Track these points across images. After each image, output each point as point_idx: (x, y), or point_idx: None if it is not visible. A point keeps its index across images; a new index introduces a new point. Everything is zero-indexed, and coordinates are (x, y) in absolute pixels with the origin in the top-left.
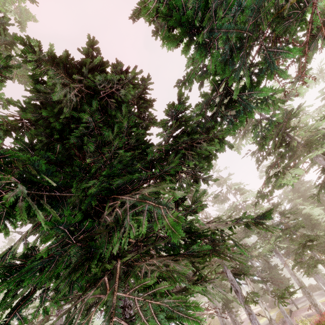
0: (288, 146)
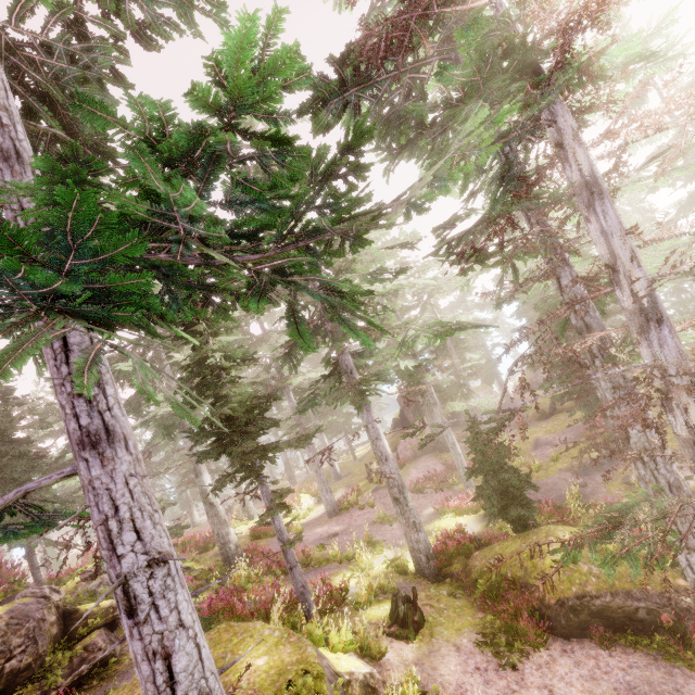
0: None
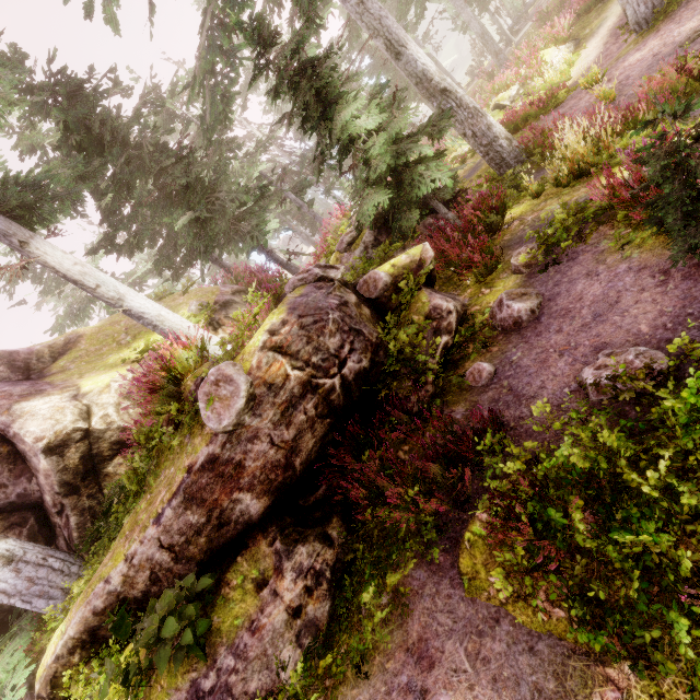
0: None
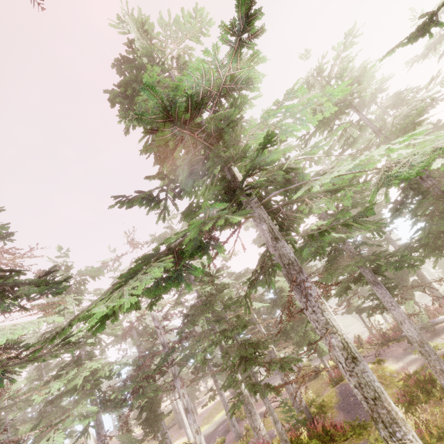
0: (234, 192)
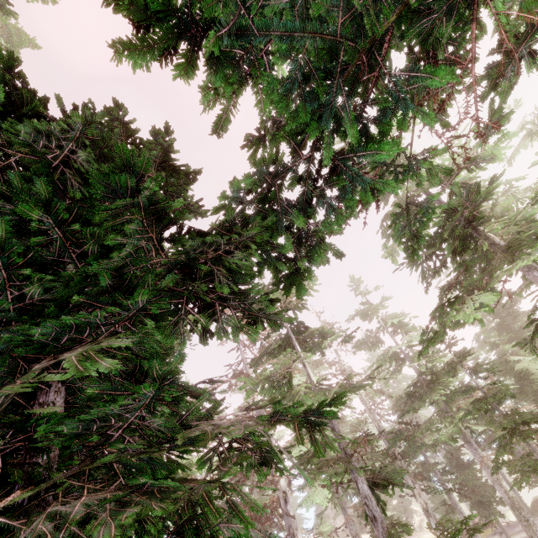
0: (478, 251)
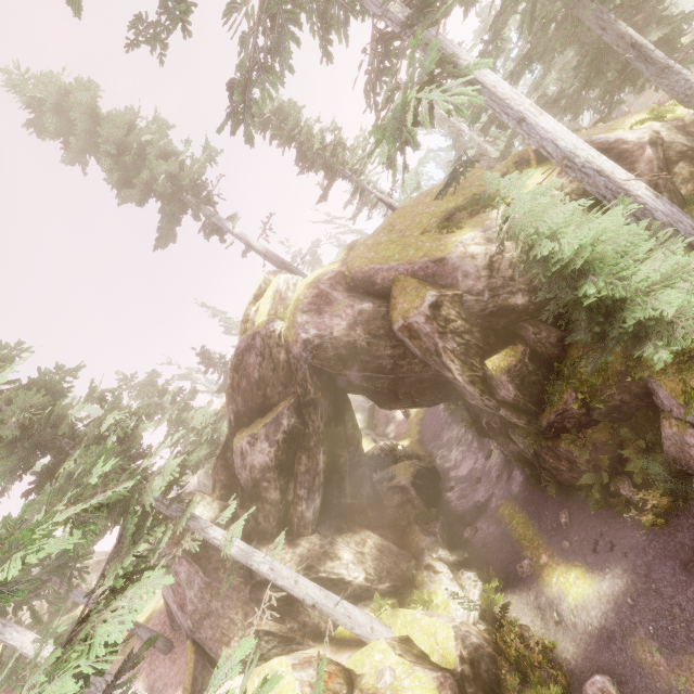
0: None
